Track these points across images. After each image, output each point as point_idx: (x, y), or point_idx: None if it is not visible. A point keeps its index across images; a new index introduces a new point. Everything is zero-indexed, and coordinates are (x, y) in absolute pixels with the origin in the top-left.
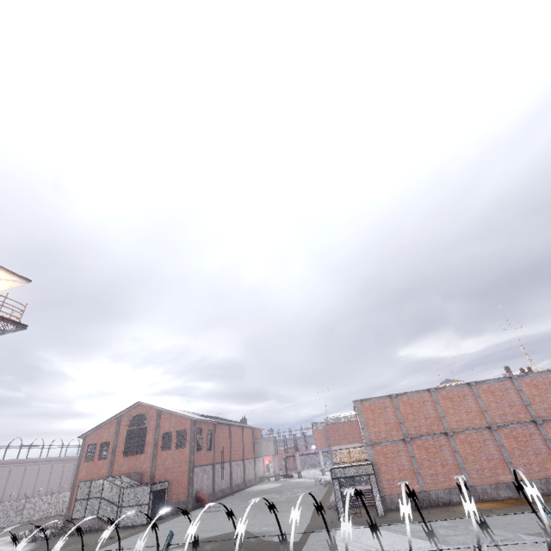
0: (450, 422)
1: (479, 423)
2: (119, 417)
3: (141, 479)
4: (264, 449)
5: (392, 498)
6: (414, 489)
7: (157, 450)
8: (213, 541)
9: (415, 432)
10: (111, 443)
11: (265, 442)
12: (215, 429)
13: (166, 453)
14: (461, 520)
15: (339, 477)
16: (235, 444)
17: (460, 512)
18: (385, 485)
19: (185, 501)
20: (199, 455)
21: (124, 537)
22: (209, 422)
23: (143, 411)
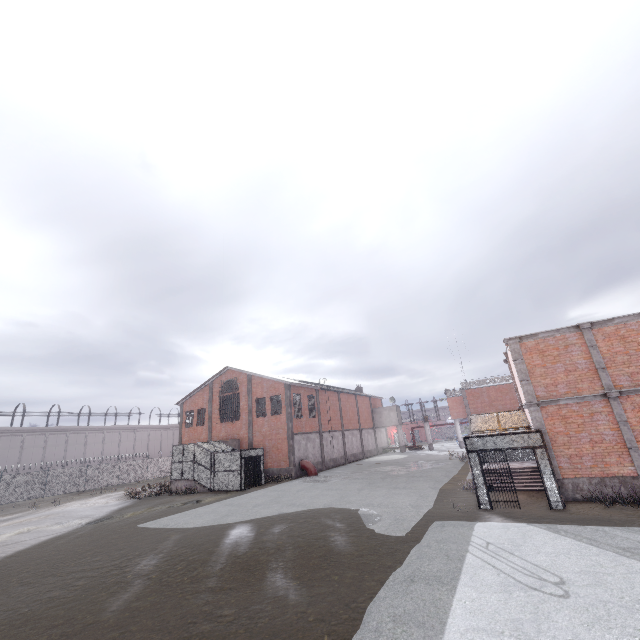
0: None
1: None
2: (210, 383)
3: (240, 445)
4: (385, 419)
5: (576, 483)
6: (623, 472)
7: (252, 417)
8: (289, 522)
9: (629, 383)
10: (206, 410)
11: (386, 411)
12: (318, 395)
13: (262, 420)
14: None
15: (479, 449)
16: (347, 413)
17: None
18: (563, 465)
19: (287, 469)
20: (299, 422)
21: (209, 503)
22: (309, 387)
23: (233, 376)
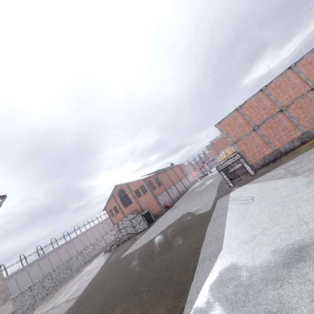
0: (282, 102)
1: (304, 90)
2: (112, 195)
3: (138, 212)
4: (188, 171)
5: (257, 163)
6: (269, 152)
7: (136, 199)
8: (172, 226)
9: (260, 121)
10: (117, 206)
11: (187, 167)
12: (157, 176)
13: (141, 198)
14: (303, 155)
15: (222, 169)
16: (172, 177)
17: (301, 150)
18: (250, 159)
19: (161, 210)
20: (156, 191)
21: (139, 237)
22: (152, 176)
23: (120, 188)
